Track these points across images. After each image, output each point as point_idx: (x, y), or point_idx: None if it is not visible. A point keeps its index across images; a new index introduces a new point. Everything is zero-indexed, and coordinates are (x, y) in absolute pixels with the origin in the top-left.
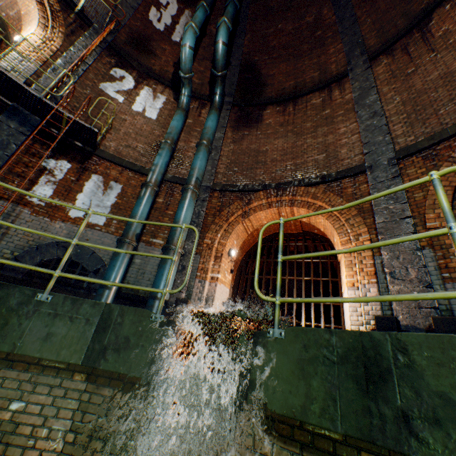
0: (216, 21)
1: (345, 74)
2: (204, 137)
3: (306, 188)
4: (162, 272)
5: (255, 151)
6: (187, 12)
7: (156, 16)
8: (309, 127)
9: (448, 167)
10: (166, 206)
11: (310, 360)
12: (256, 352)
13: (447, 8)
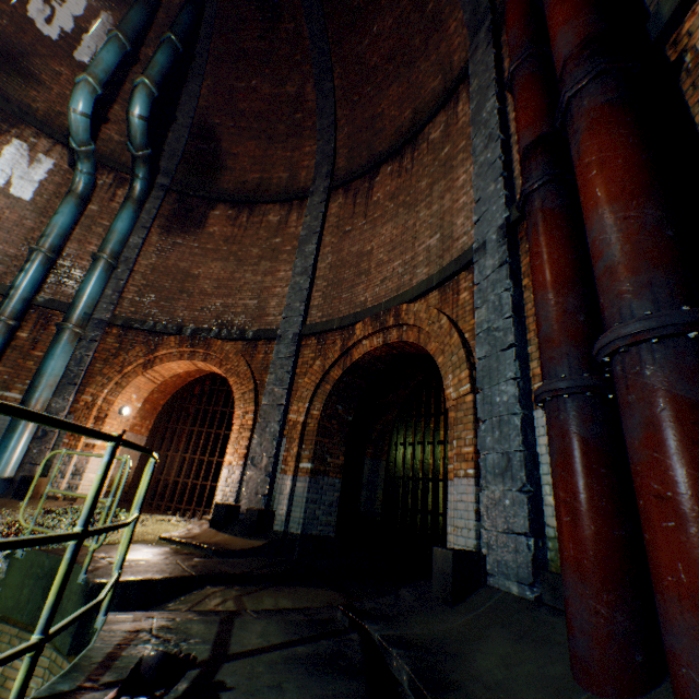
0: (159, 42)
1: (308, 195)
2: (106, 246)
3: (223, 343)
4: (6, 443)
5: (184, 273)
6: (106, 16)
7: (43, 11)
8: (255, 256)
9: (321, 362)
10: (33, 344)
11: (31, 575)
12: (4, 568)
13: (388, 171)
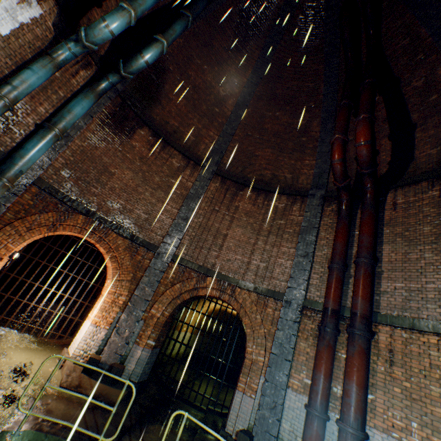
0: None
1: (202, 165)
2: (62, 124)
3: (117, 237)
4: None
5: (105, 166)
6: None
7: None
8: (156, 182)
9: (180, 285)
10: None
11: None
12: None
13: (249, 195)
